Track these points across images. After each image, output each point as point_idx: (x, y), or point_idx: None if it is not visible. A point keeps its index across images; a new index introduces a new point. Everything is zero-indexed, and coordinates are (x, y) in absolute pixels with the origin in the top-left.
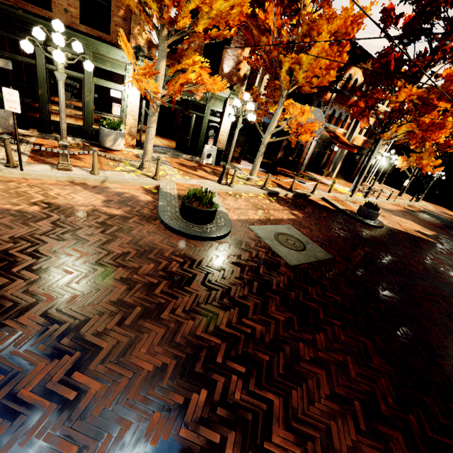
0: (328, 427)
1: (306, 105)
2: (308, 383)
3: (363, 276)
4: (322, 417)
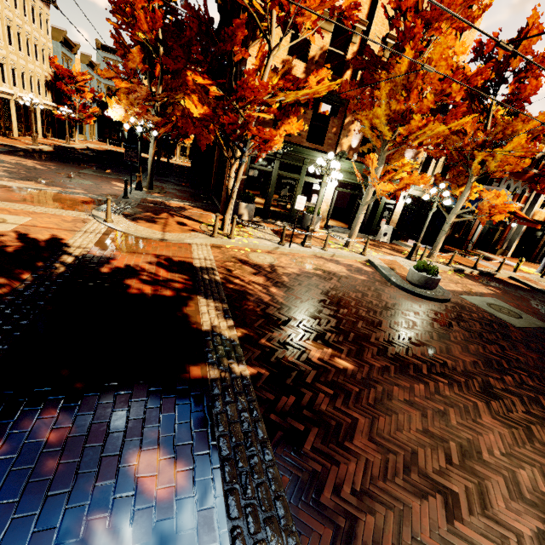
0: None
1: (502, 190)
2: None
3: None
4: None
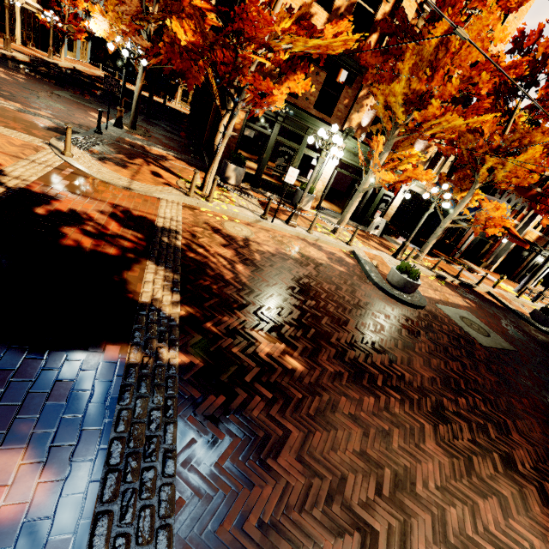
0: (546, 446)
1: (503, 203)
2: (525, 421)
3: (548, 373)
4: (540, 440)
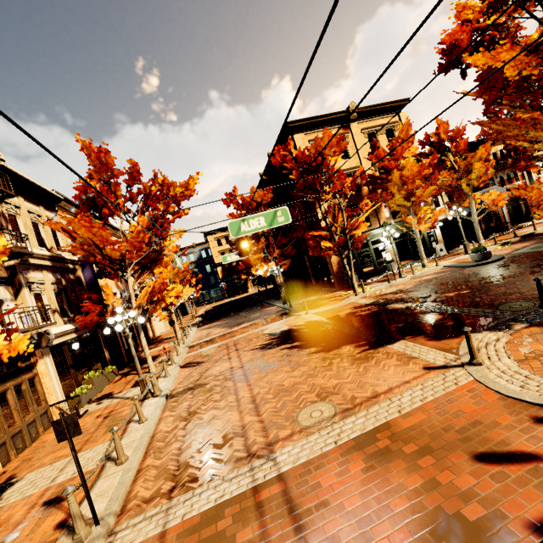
0: None
1: (490, 191)
2: None
3: None
4: None
